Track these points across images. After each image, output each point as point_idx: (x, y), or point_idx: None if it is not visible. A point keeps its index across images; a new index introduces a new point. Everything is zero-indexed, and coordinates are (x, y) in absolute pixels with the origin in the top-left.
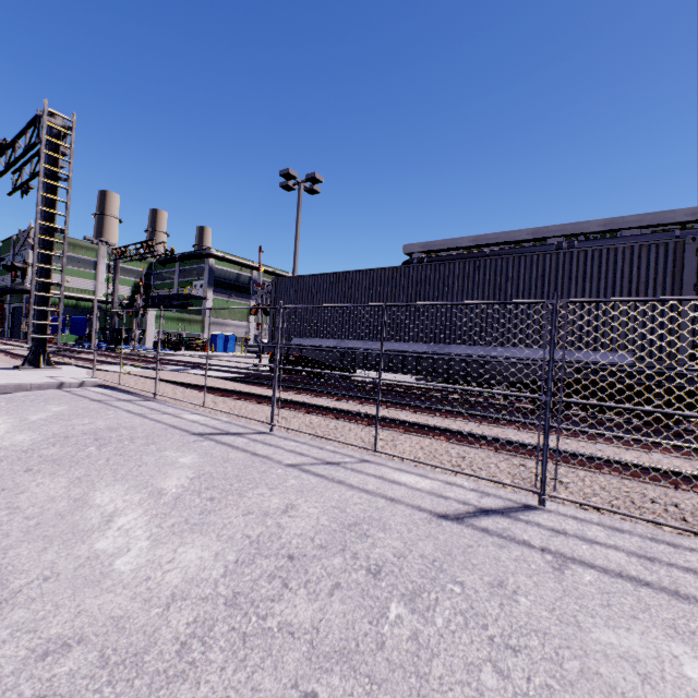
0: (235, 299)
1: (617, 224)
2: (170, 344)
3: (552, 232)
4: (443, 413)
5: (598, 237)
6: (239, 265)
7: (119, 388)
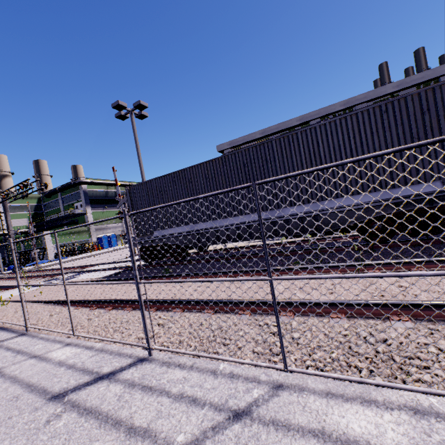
0: (108, 209)
1: (352, 102)
2: (67, 252)
3: (312, 116)
4: (303, 271)
5: (341, 113)
6: (105, 185)
7: None
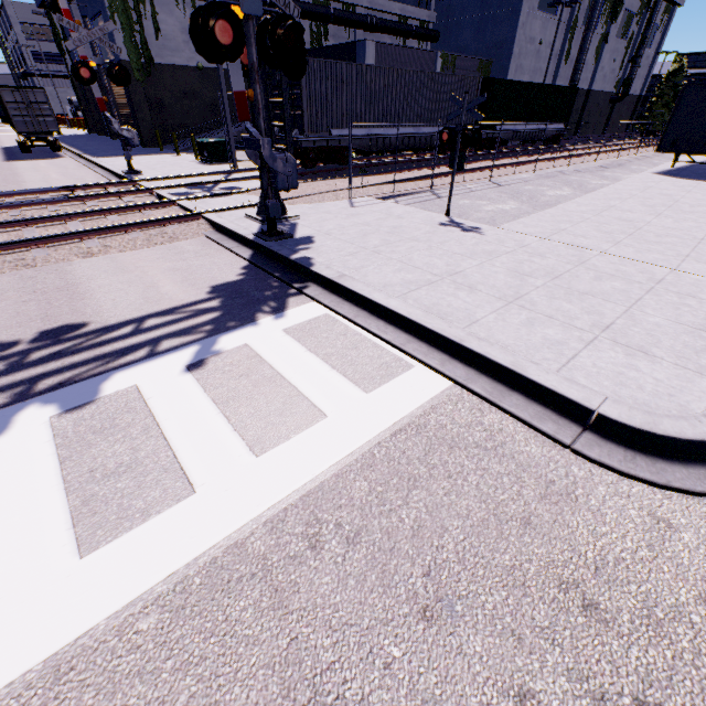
0: None
1: None
2: None
3: None
4: None
5: None
6: None
7: (383, 198)
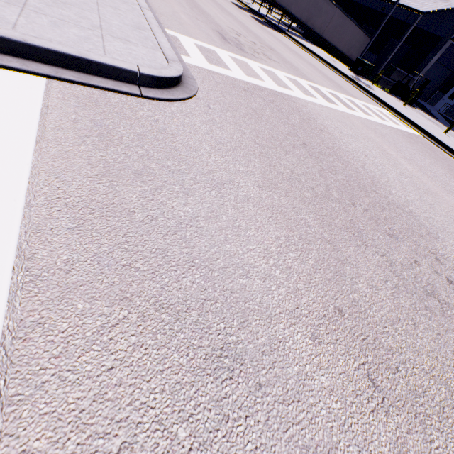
0: None
1: None
2: None
3: None
4: None
5: None
6: None
7: None
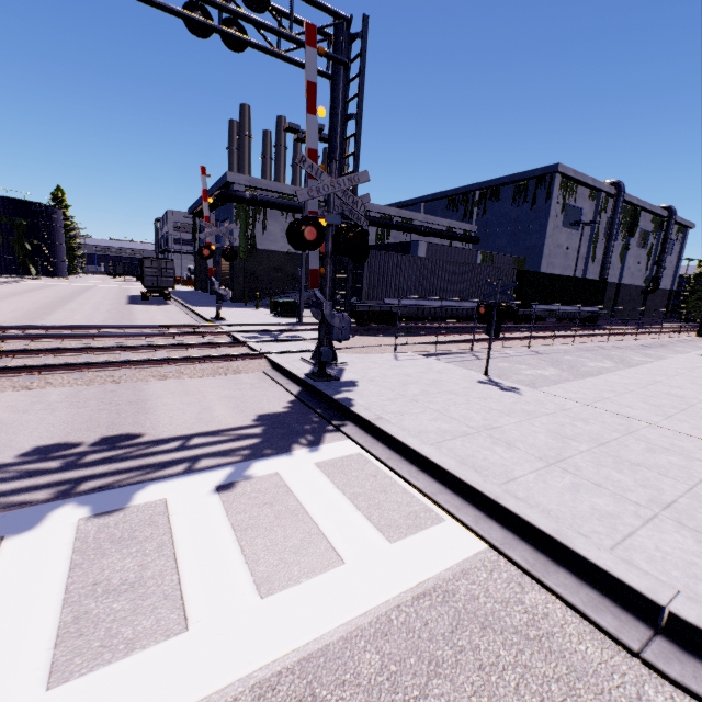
0: None
1: (372, 208)
2: None
3: None
4: None
5: None
6: None
7: (426, 355)
